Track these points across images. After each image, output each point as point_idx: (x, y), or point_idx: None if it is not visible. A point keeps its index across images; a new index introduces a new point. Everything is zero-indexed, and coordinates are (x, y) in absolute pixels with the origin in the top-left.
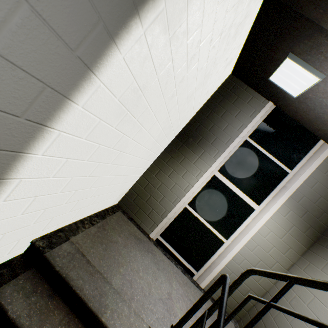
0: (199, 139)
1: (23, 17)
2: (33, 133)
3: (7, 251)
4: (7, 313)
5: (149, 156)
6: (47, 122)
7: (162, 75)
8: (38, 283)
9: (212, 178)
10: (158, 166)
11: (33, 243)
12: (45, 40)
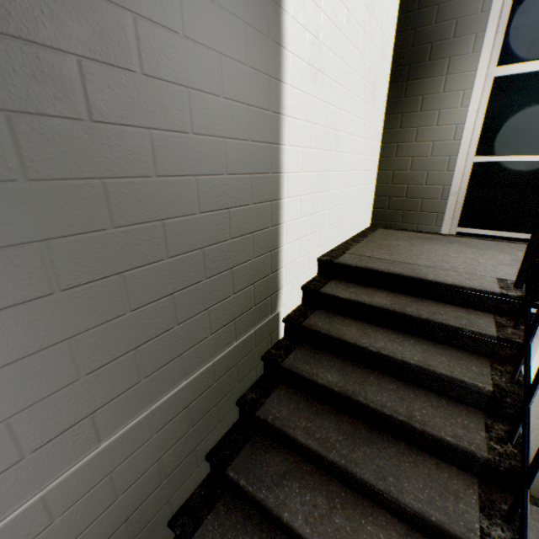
0: (427, 51)
1: (249, 35)
2: (278, 124)
3: (307, 266)
4: (340, 297)
5: (370, 132)
6: (280, 110)
7: (323, 4)
8: (345, 284)
9: (494, 86)
10: (391, 143)
11: (319, 260)
12: (258, 42)
